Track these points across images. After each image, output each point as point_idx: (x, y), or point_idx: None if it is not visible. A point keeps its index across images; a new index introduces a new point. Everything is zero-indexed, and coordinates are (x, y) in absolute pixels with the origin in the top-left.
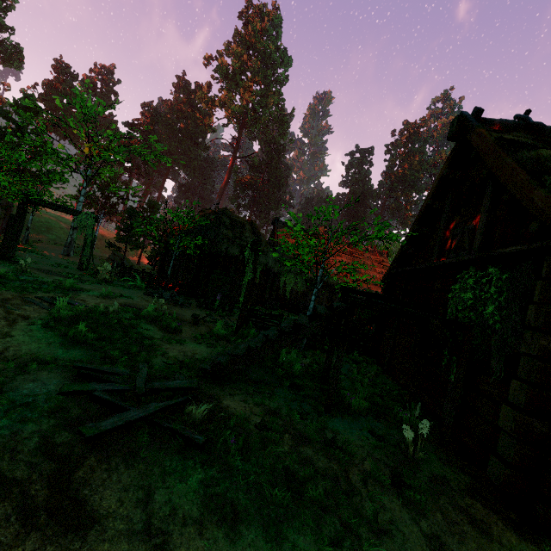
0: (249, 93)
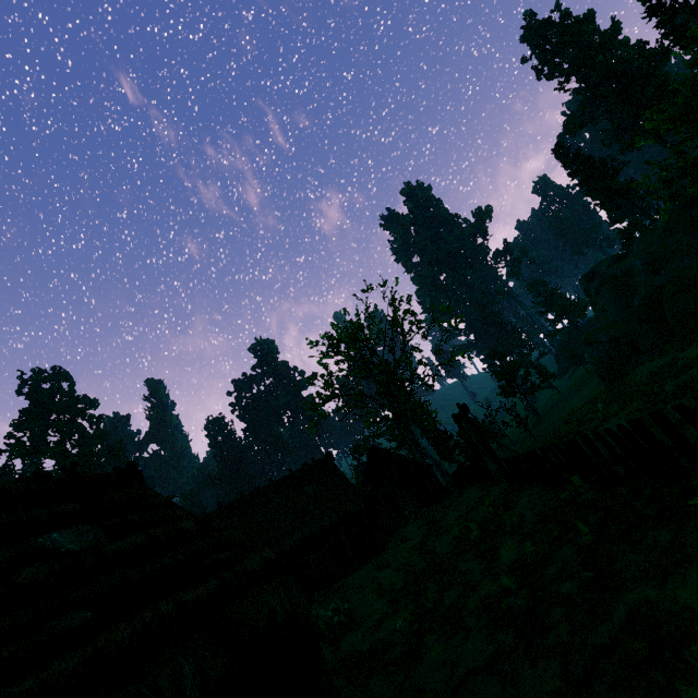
0: (64, 457)
